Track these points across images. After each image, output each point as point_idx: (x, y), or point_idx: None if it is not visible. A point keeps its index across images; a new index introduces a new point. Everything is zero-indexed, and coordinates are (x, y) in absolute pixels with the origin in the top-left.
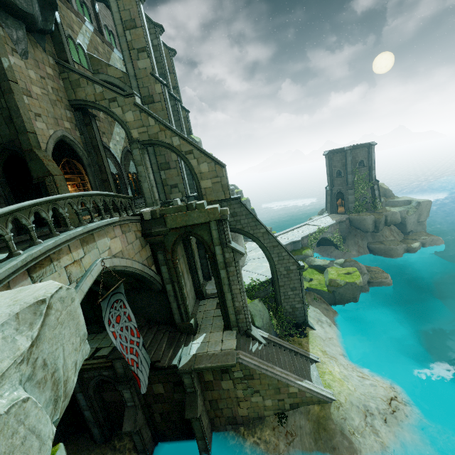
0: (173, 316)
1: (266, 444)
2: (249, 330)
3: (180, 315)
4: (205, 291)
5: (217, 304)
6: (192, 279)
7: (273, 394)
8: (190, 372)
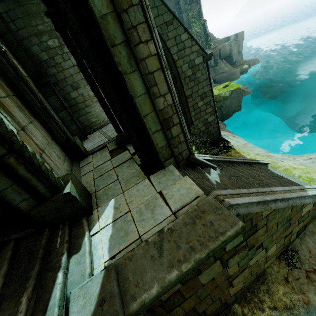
0: (2, 199)
1: (291, 311)
2: (192, 156)
3: (23, 186)
4: (83, 147)
5: (111, 153)
6: (45, 128)
7: (280, 235)
8: None
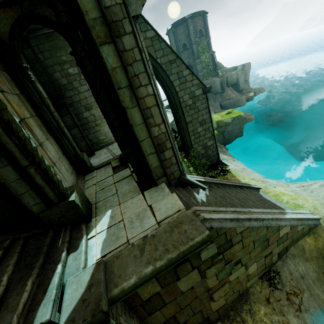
0: (19, 202)
1: None
2: (183, 176)
3: (38, 192)
4: (89, 162)
5: (114, 169)
6: (58, 144)
7: (259, 253)
8: (101, 323)
